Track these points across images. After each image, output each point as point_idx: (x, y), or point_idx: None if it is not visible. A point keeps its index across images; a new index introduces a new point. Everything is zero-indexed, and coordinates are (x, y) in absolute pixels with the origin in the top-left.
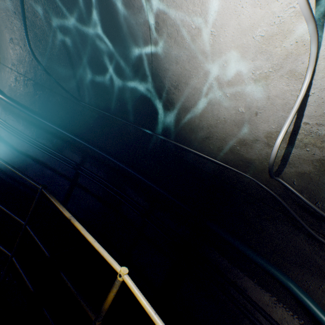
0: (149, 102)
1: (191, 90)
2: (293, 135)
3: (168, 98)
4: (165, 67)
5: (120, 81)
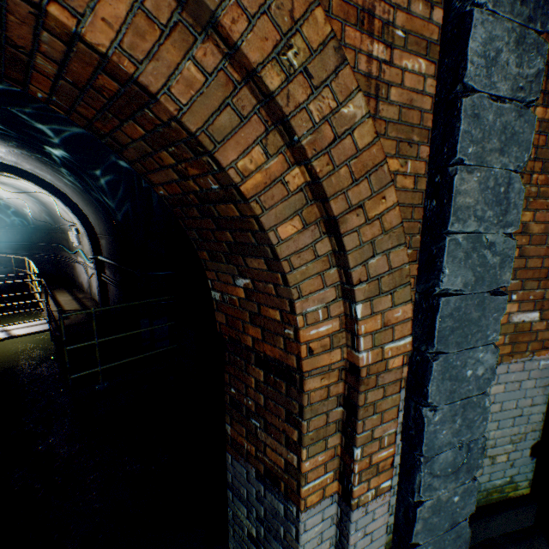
0: (19, 217)
1: (22, 209)
2: (40, 212)
3: (21, 213)
4: (12, 206)
5: (6, 215)
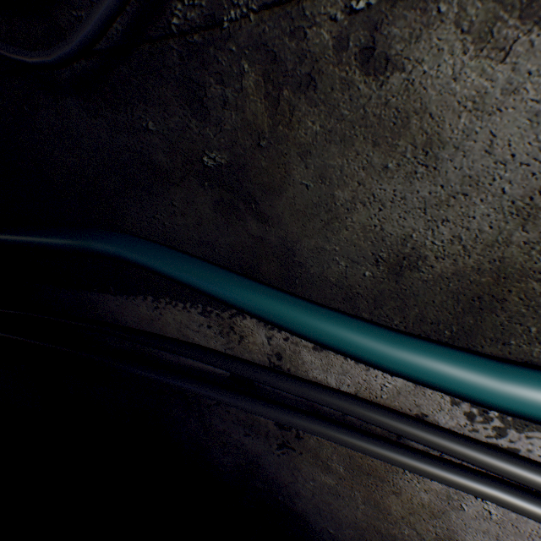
0: None
1: None
2: None
3: None
4: None
5: None
